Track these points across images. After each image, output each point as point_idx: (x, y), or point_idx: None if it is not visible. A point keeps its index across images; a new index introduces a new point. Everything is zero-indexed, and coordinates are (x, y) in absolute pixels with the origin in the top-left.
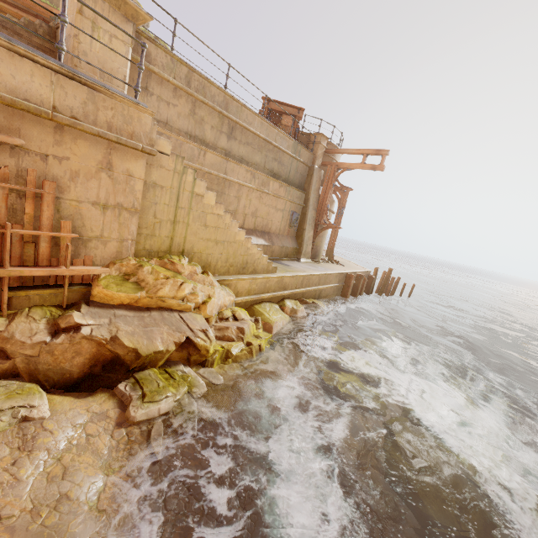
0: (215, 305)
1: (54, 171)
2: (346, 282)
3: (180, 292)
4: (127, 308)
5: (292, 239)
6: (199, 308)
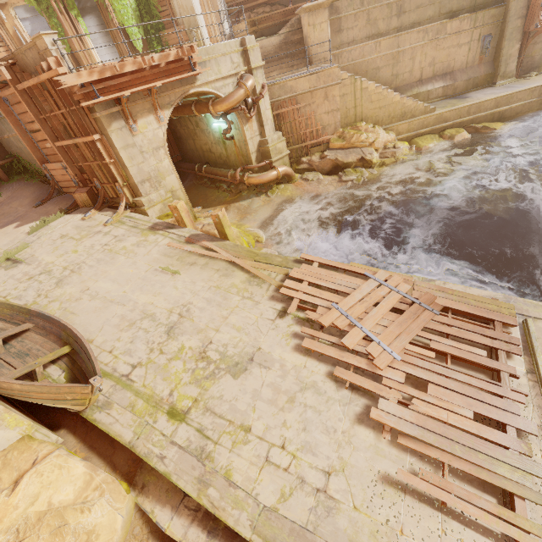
0: (380, 142)
1: (313, 108)
2: None
3: (360, 139)
4: (340, 149)
5: (487, 65)
6: (371, 145)
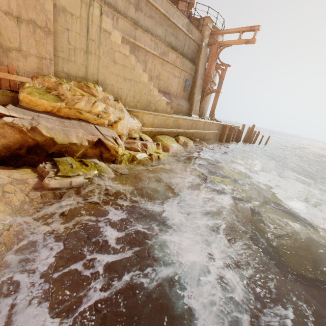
0: (125, 126)
1: None
2: (223, 131)
3: (94, 108)
4: (50, 114)
5: (186, 100)
6: (112, 126)
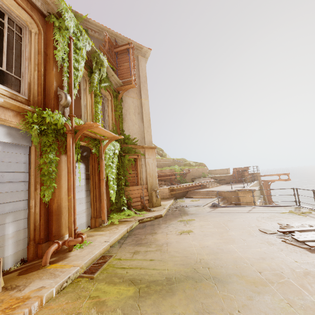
0: None
1: None
2: None
3: None
4: None
5: None
6: None
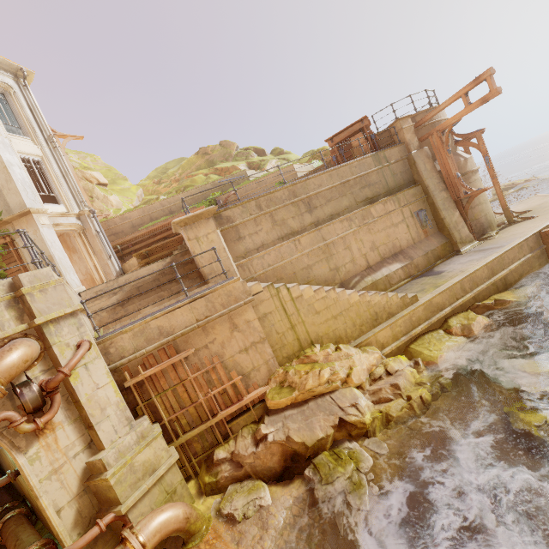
0: (360, 372)
1: (213, 350)
2: (546, 243)
3: (321, 379)
4: (292, 406)
5: (435, 236)
6: (346, 382)
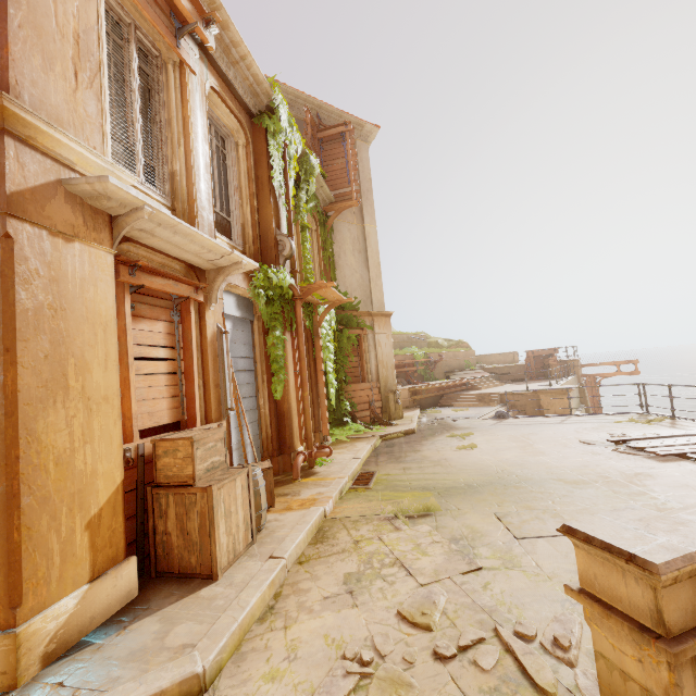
0: None
1: None
2: None
3: None
4: None
5: None
6: None
